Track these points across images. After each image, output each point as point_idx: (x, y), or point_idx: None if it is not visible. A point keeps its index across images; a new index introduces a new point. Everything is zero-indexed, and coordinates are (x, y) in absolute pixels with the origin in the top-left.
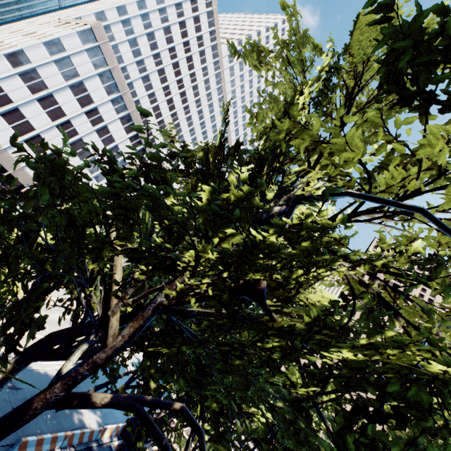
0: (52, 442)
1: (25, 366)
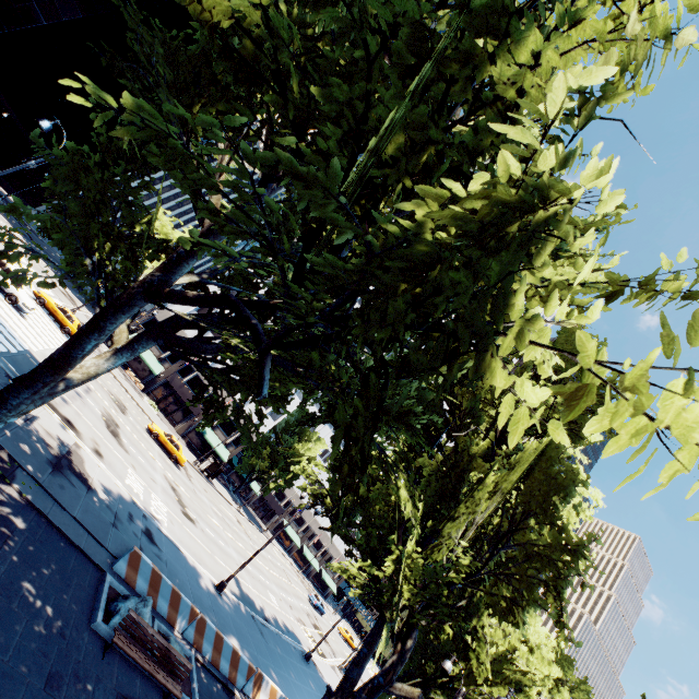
0: (172, 606)
1: (146, 340)
